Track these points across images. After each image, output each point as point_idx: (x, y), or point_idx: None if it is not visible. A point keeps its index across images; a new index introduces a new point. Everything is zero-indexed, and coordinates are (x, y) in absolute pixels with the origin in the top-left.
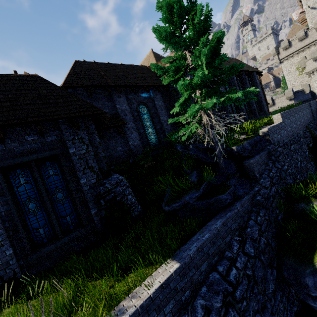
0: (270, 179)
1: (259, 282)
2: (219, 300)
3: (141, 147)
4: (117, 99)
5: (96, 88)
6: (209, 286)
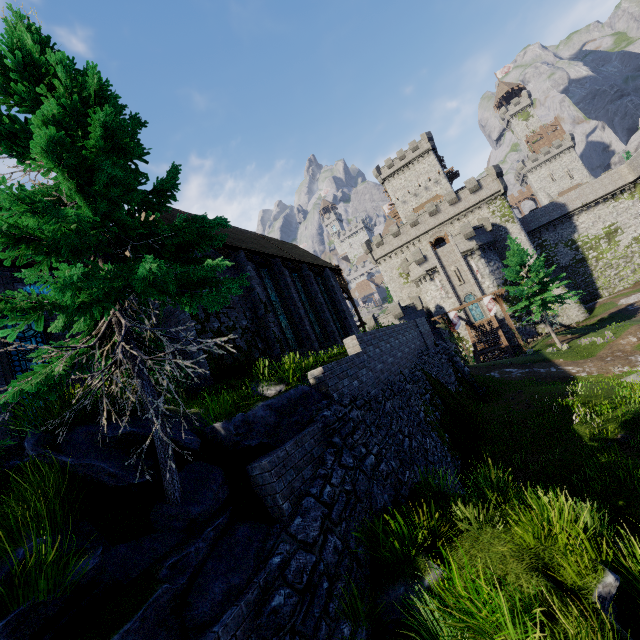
0: (322, 508)
1: None
2: None
3: None
4: None
5: None
6: None
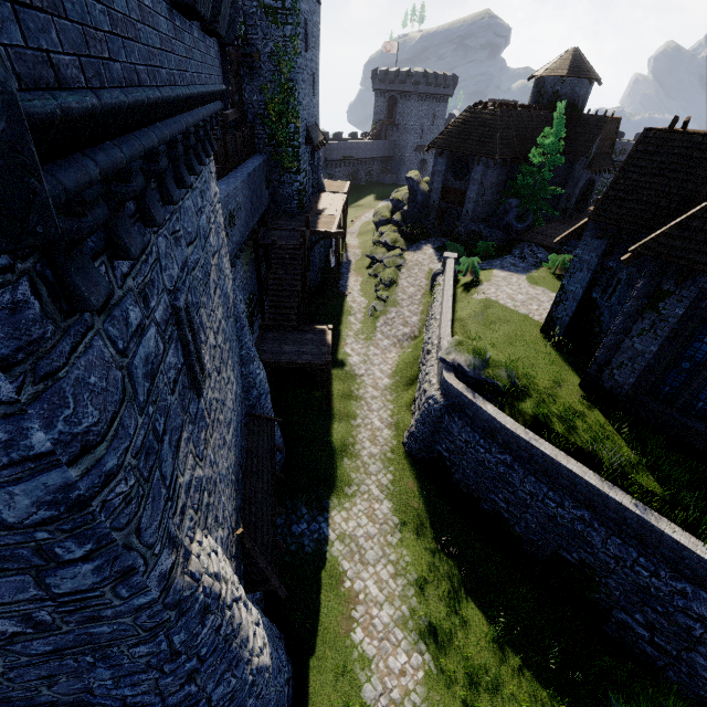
0: None
1: None
2: (700, 610)
3: None
4: None
5: None
6: None
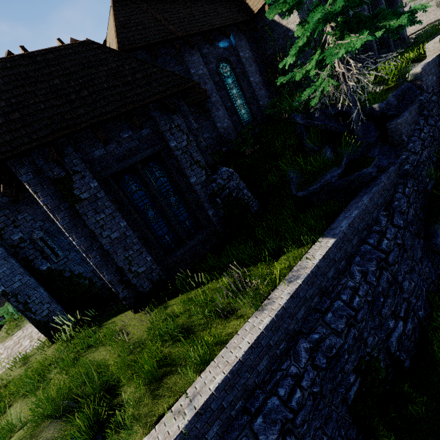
0: (421, 141)
1: (408, 249)
2: (373, 265)
3: (233, 129)
4: (190, 60)
5: (158, 46)
6: (362, 256)
